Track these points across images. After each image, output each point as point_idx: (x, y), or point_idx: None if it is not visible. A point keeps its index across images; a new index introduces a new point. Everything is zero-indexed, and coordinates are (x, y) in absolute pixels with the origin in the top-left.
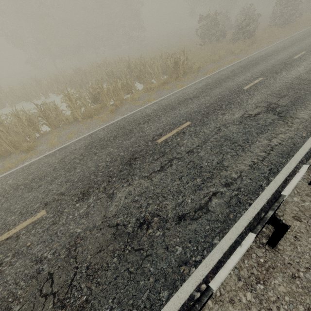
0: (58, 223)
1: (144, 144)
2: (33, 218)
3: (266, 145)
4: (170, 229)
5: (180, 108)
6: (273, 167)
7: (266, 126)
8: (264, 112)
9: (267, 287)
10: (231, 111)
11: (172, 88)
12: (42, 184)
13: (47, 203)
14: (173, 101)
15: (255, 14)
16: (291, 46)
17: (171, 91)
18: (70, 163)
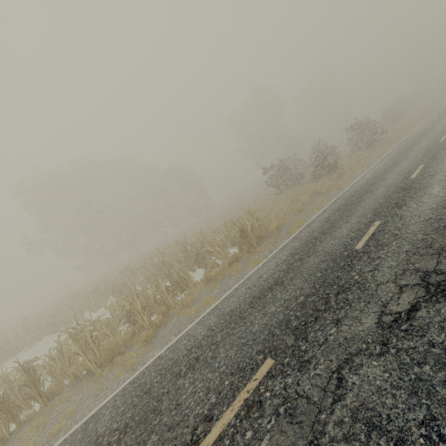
0: None
1: None
2: None
3: None
4: None
5: (252, 316)
6: None
7: None
8: (425, 299)
9: None
10: (349, 309)
11: (243, 269)
12: None
13: None
14: (242, 301)
15: (329, 147)
16: (397, 163)
17: (242, 275)
18: None
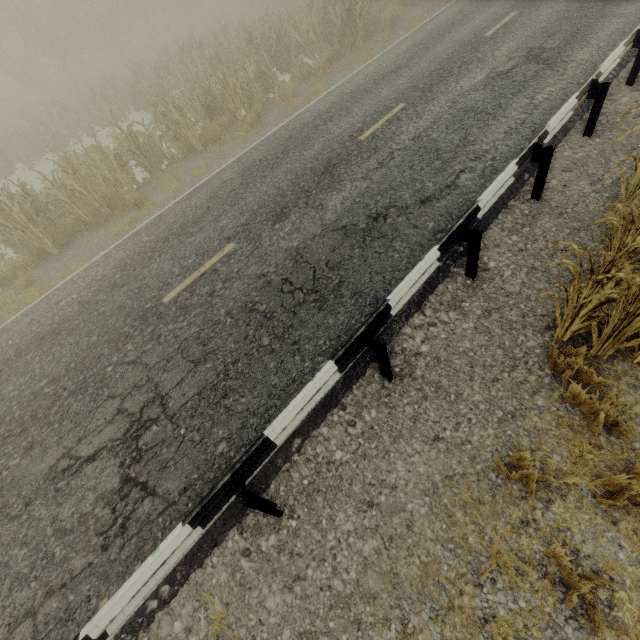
0: (262, 247)
1: (339, 147)
2: (221, 253)
3: (527, 105)
4: (415, 213)
5: (379, 89)
6: (538, 127)
7: (526, 82)
8: (522, 63)
9: (533, 228)
10: (468, 73)
11: (350, 66)
12: (204, 226)
13: (230, 237)
14: (362, 83)
15: None
16: None
17: (351, 71)
18: (230, 197)
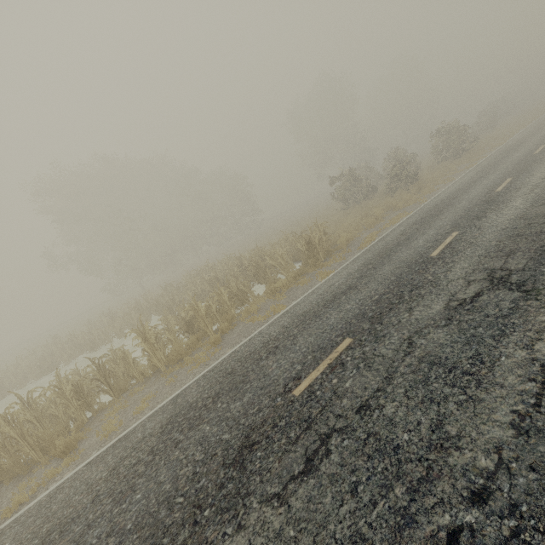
0: None
1: (268, 404)
2: None
3: (527, 361)
4: None
5: (327, 313)
6: None
7: (506, 318)
8: (488, 289)
9: None
10: (421, 300)
11: (311, 281)
12: None
13: None
14: (314, 304)
15: (409, 155)
16: (484, 176)
17: (311, 286)
18: (126, 477)
